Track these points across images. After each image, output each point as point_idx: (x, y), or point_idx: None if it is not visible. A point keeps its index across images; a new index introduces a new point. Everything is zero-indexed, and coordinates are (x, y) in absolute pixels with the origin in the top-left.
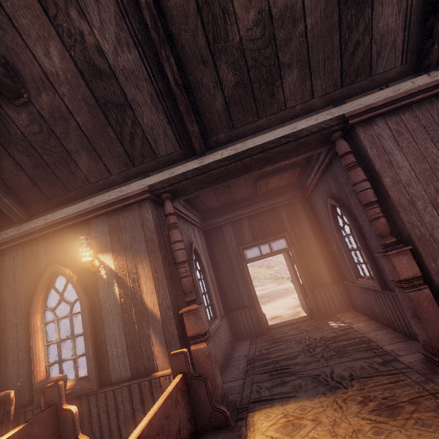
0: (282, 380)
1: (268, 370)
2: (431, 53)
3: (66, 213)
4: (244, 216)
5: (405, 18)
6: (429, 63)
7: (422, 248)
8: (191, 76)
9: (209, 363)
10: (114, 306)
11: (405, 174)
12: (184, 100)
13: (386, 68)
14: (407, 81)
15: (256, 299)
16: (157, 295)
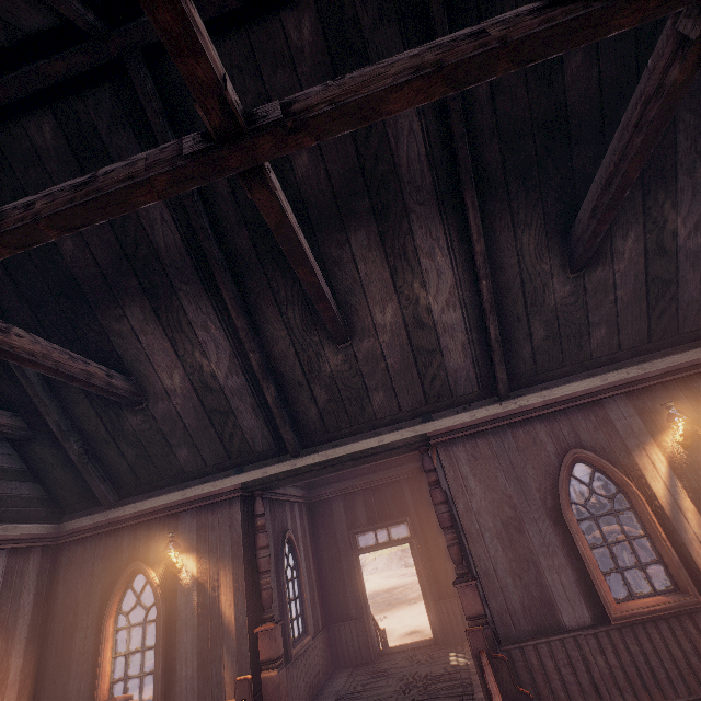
0: None
1: None
2: (499, 389)
3: (157, 503)
4: (359, 489)
5: (473, 360)
6: (499, 395)
7: (486, 584)
8: (289, 393)
9: (278, 694)
10: (191, 617)
11: (476, 502)
12: (281, 416)
13: (466, 392)
14: (483, 408)
15: (366, 608)
16: (235, 609)
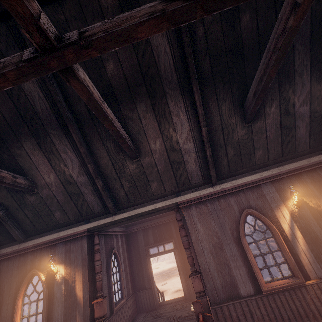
0: None
1: None
2: (212, 180)
3: (45, 239)
4: (150, 226)
5: (199, 166)
6: (212, 183)
7: (204, 276)
8: (110, 184)
9: None
10: (61, 297)
11: (201, 235)
12: (105, 195)
13: (196, 182)
14: (204, 189)
15: (153, 283)
16: (83, 292)
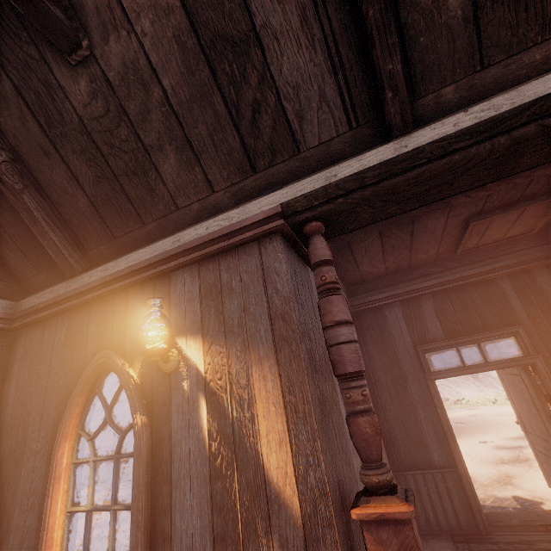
0: None
1: None
2: None
3: (136, 260)
4: (426, 291)
5: None
6: None
7: None
8: None
9: None
10: (197, 458)
11: None
12: None
13: None
14: None
15: (459, 454)
16: (292, 452)
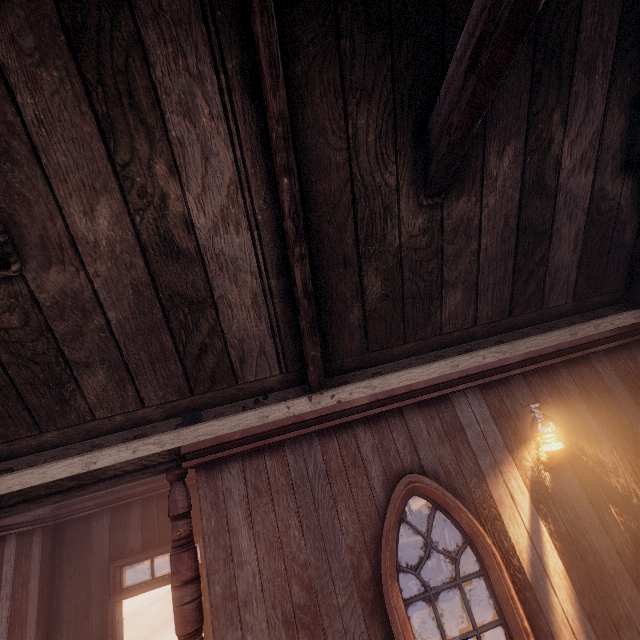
0: None
1: None
2: (309, 374)
3: None
4: (136, 498)
5: (271, 324)
6: (309, 383)
7: None
8: None
9: None
10: None
11: (246, 579)
12: None
13: (260, 376)
14: (282, 403)
15: None
16: None
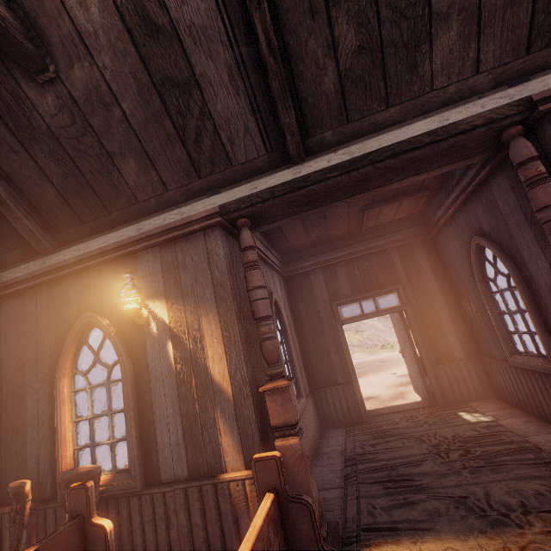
0: (406, 498)
1: (380, 479)
2: None
3: (106, 242)
4: (341, 260)
5: None
6: None
7: None
8: (291, 36)
9: (302, 467)
10: (167, 375)
11: None
12: (280, 73)
13: None
14: None
15: (354, 374)
16: (228, 363)
